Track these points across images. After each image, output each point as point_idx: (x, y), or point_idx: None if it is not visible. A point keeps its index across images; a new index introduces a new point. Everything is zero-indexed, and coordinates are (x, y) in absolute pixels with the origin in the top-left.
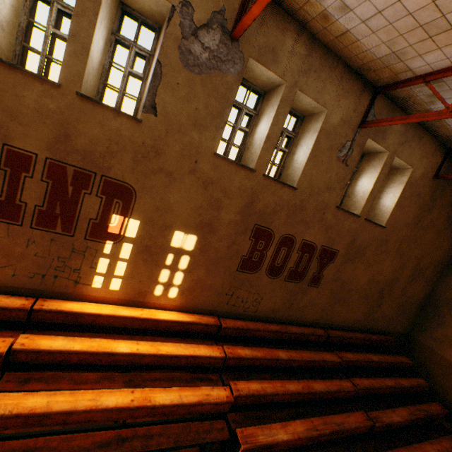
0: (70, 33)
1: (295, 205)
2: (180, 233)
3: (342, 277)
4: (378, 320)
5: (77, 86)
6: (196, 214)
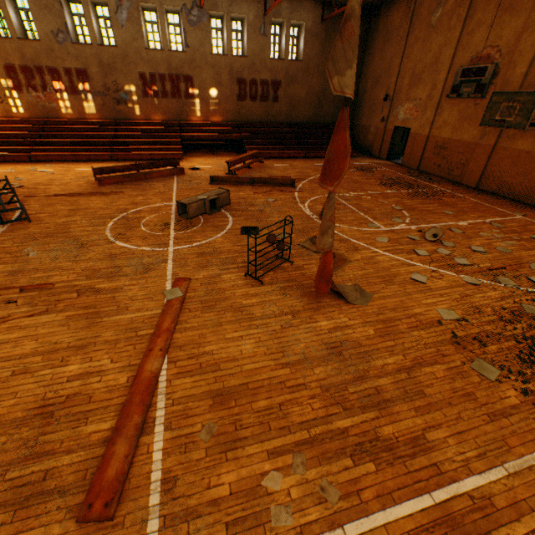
0: (161, 33)
1: (250, 64)
2: (211, 90)
3: (289, 95)
4: (325, 117)
5: (168, 48)
6: (214, 80)
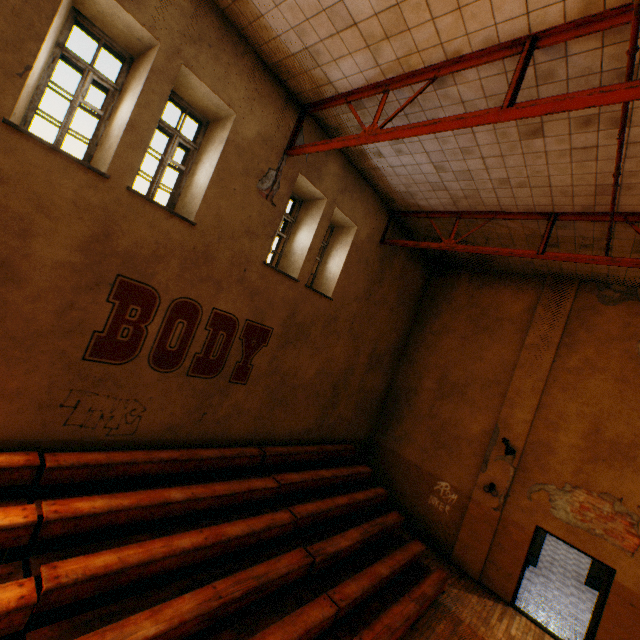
0: None
1: (196, 251)
2: None
3: (282, 367)
4: (336, 425)
5: None
6: None
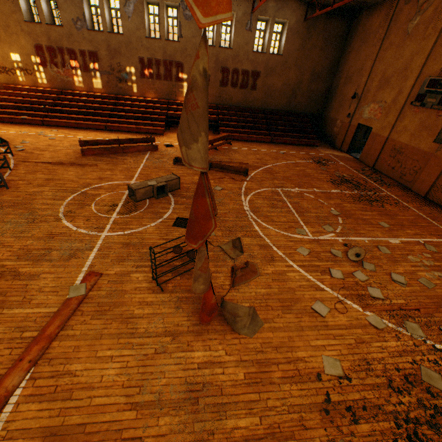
0: (160, 25)
1: (234, 55)
2: None
3: (267, 84)
4: (297, 106)
5: (164, 38)
6: None
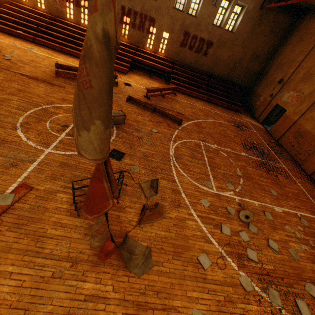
0: None
1: (197, 24)
2: (165, 33)
3: (216, 54)
4: (234, 77)
5: None
6: (168, 27)
